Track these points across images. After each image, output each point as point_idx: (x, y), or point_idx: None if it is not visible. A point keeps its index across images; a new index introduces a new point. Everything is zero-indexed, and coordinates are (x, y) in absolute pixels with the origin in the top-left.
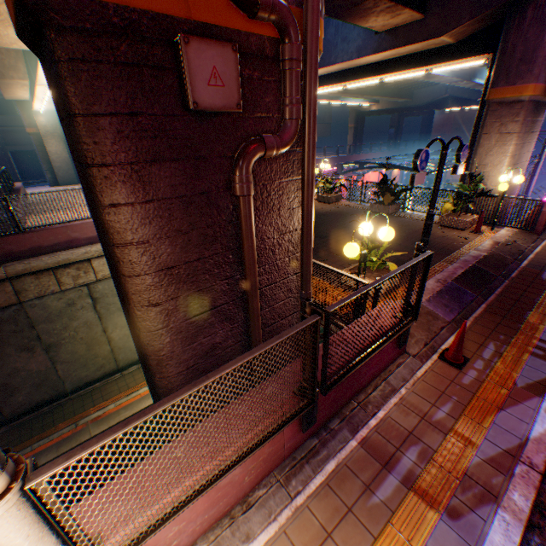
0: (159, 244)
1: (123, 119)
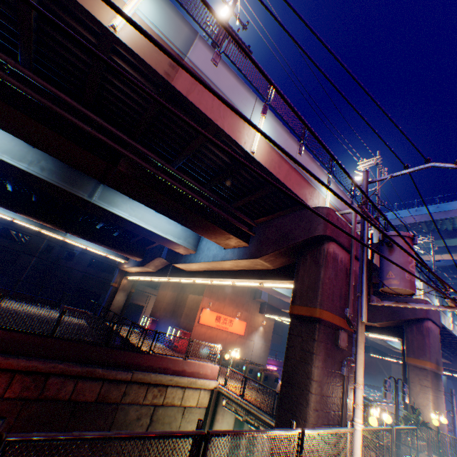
0: (322, 384)
1: (325, 343)
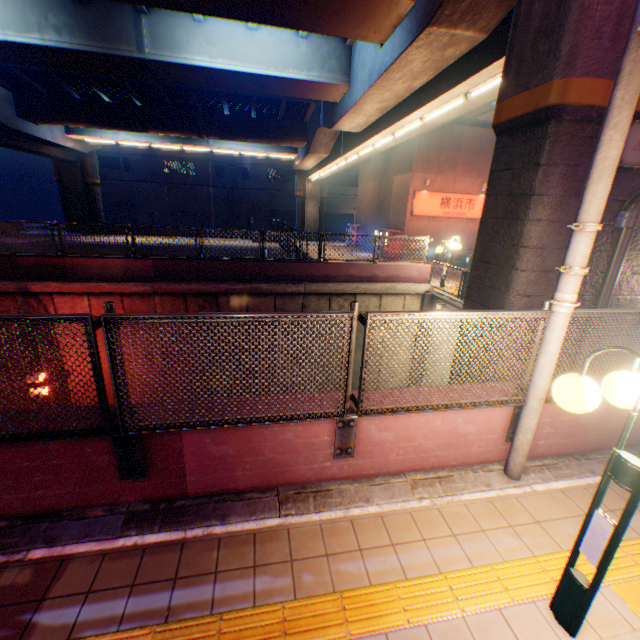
0: (549, 252)
1: (568, 168)
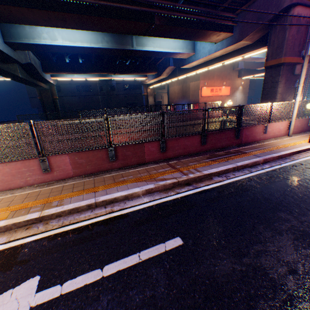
0: (282, 94)
1: (285, 75)
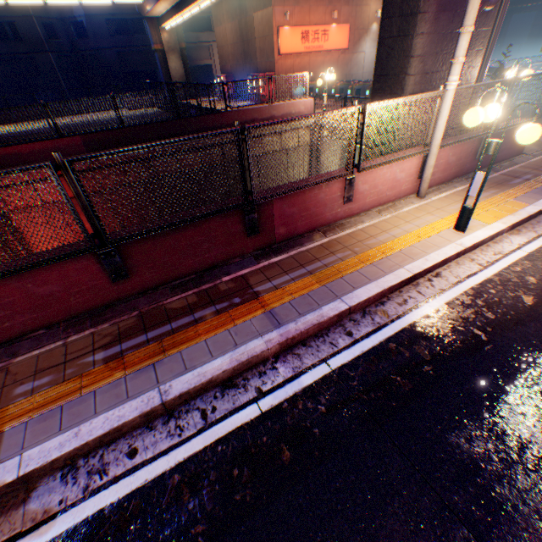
0: (427, 59)
1: None
